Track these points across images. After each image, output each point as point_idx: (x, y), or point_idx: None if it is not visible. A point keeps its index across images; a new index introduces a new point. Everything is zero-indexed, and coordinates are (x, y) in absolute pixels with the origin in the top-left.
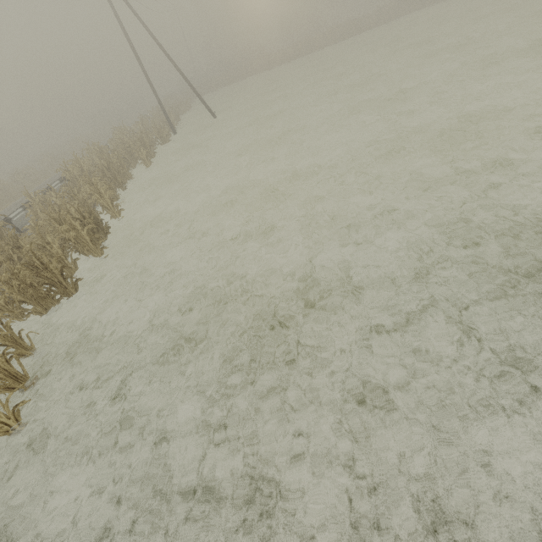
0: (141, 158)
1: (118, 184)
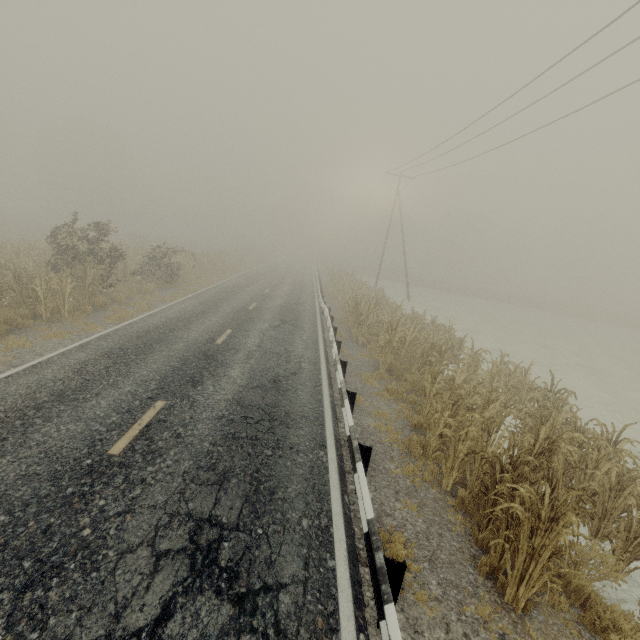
0: None
1: None
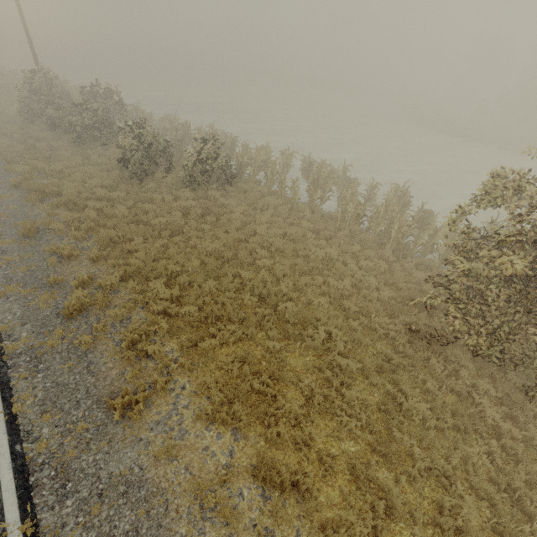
0: None
1: None
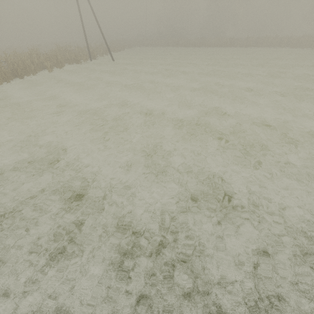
0: (56, 66)
1: (23, 74)
